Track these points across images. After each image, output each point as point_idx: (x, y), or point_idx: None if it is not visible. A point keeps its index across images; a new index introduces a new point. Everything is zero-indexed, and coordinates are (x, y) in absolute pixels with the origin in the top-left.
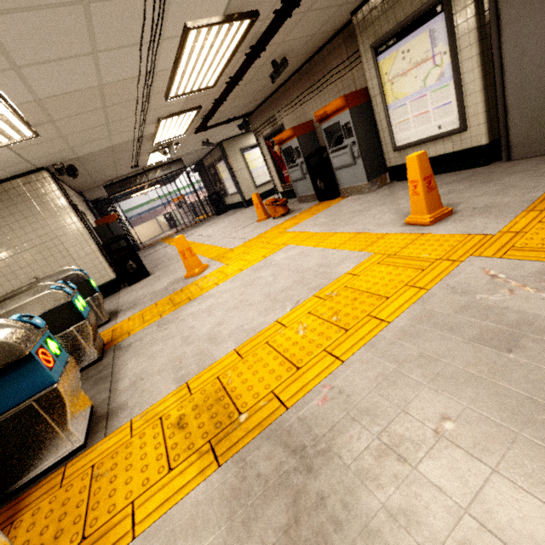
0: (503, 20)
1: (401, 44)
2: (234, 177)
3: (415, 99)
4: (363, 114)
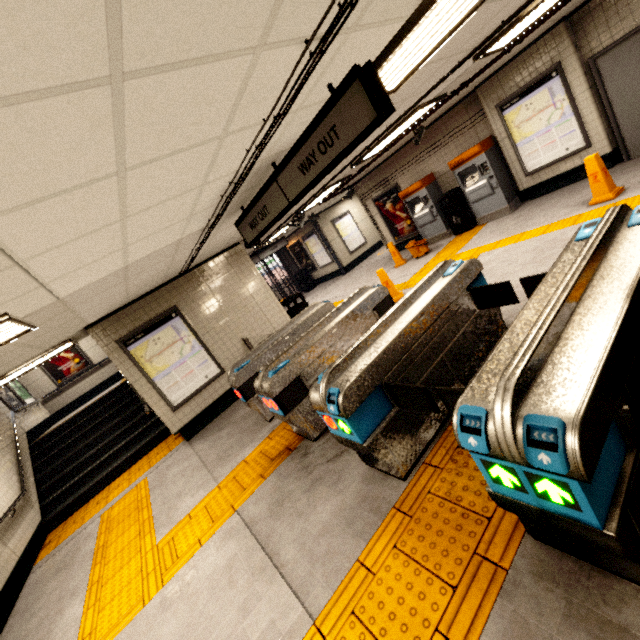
0: (603, 74)
1: (524, 101)
2: (329, 247)
3: (541, 134)
4: (492, 155)
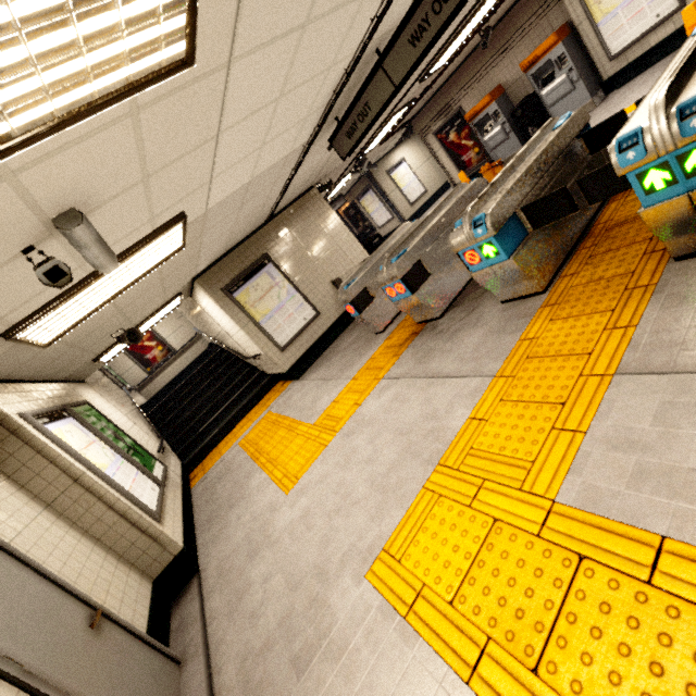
0: None
1: None
2: (388, 201)
3: (626, 5)
4: (570, 44)
